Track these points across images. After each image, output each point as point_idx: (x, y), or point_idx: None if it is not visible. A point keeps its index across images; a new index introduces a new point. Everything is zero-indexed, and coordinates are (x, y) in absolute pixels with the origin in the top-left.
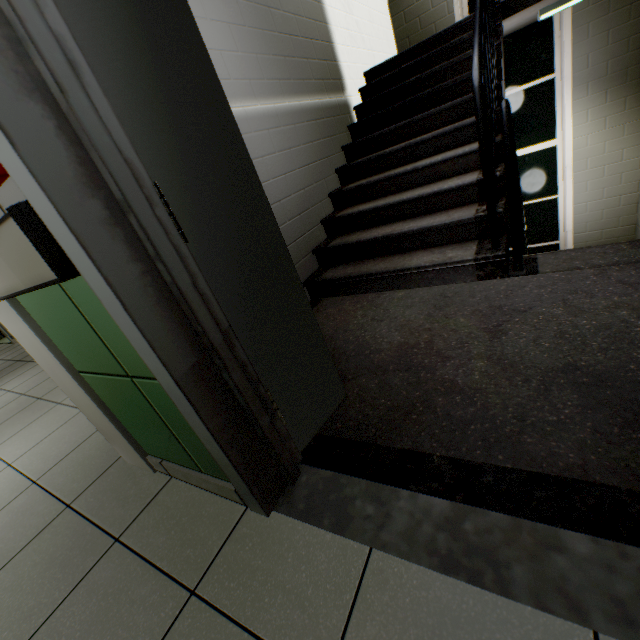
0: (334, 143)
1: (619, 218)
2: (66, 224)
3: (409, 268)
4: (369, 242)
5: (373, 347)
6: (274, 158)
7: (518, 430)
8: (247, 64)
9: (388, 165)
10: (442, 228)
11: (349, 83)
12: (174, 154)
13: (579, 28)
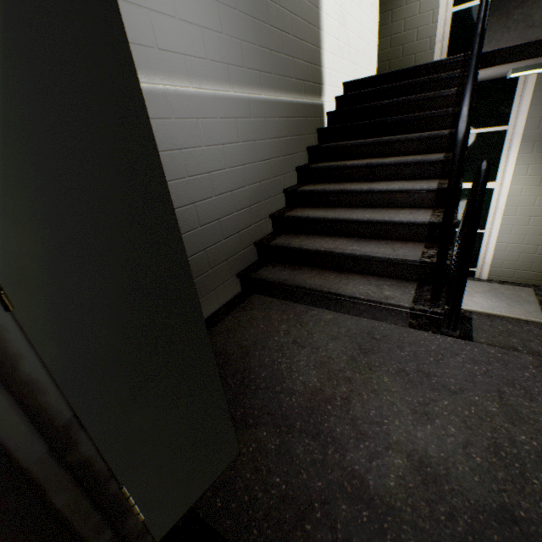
0: (300, 142)
1: (532, 264)
2: None
3: (343, 295)
4: (310, 252)
5: (286, 383)
6: (236, 147)
7: None
8: (229, 48)
9: (346, 177)
10: (384, 260)
11: (328, 89)
12: (18, 167)
13: (539, 93)
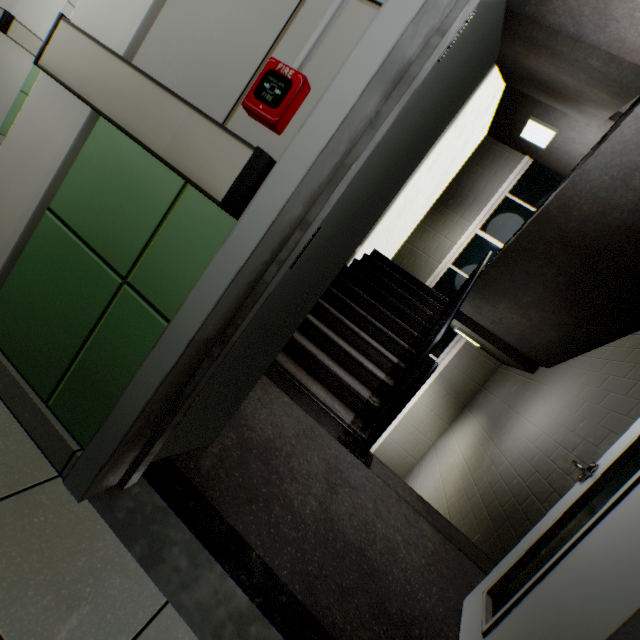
0: None
1: (399, 467)
2: (285, 204)
3: (309, 389)
4: (298, 344)
5: (250, 422)
6: None
7: (316, 573)
8: None
9: (345, 312)
10: (345, 385)
11: (366, 245)
12: (336, 222)
13: (462, 352)
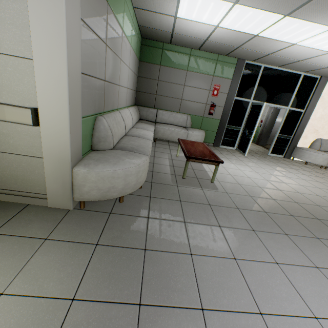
0: None
1: None
2: (262, 126)
3: None
4: None
5: None
6: None
7: None
8: None
9: None
10: None
11: None
12: (268, 125)
13: None
